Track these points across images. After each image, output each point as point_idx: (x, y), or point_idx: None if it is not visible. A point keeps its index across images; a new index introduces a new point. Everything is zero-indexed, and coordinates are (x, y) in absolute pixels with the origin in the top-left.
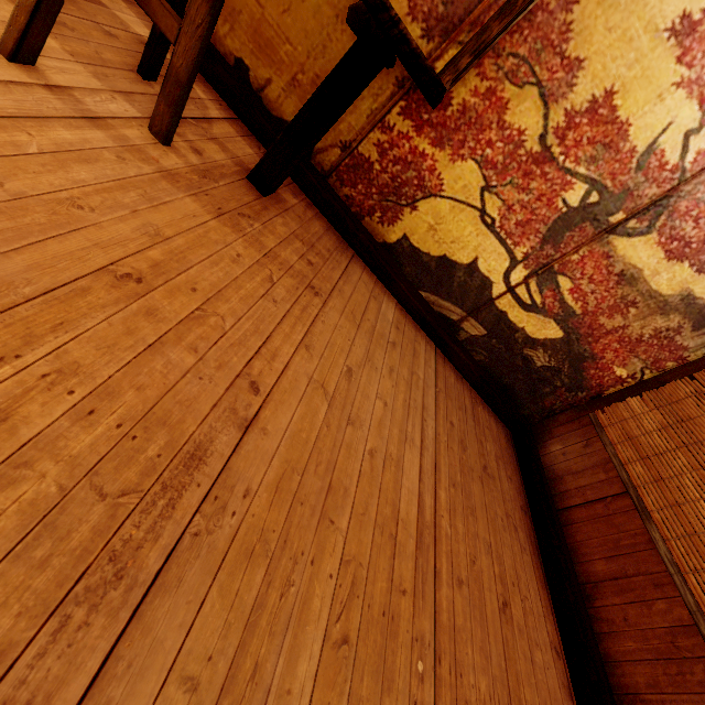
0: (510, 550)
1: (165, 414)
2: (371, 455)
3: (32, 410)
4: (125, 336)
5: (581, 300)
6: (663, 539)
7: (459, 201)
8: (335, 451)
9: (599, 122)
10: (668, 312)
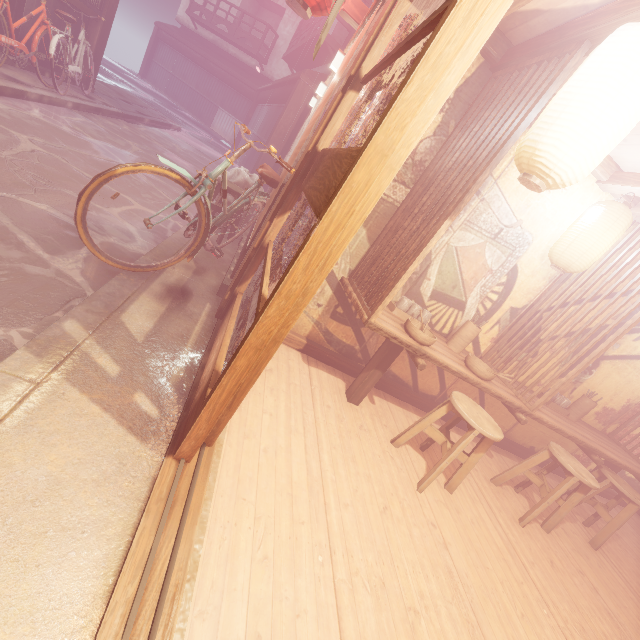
0: None
1: None
2: None
3: None
4: None
5: None
6: None
7: None
8: None
9: None
10: None
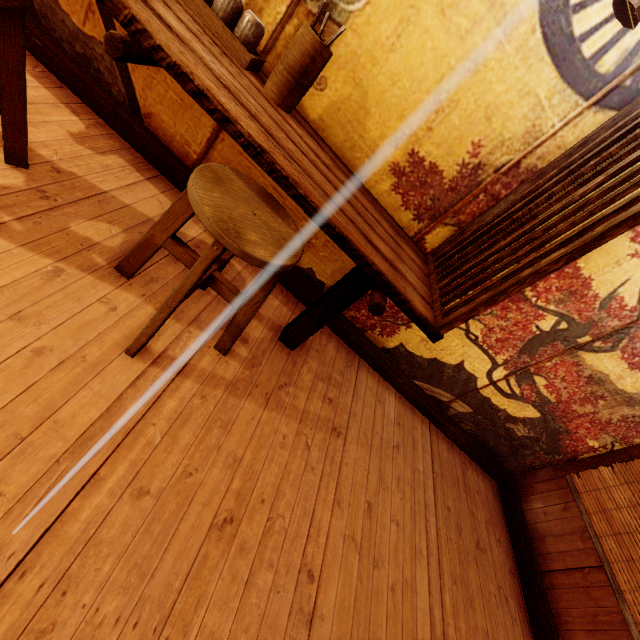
0: (503, 628)
1: None
2: (393, 590)
3: None
4: (232, 584)
5: (555, 392)
6: (635, 622)
7: None
8: (368, 604)
9: (566, 277)
10: (633, 404)
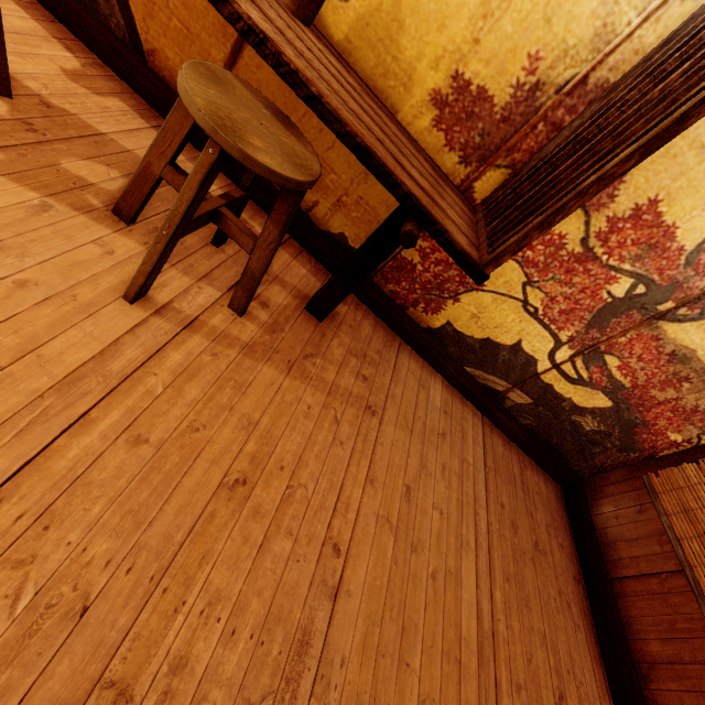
0: (564, 633)
1: (279, 610)
2: (433, 578)
3: (199, 647)
4: (243, 546)
5: (630, 375)
6: None
7: (501, 293)
8: (404, 587)
9: (644, 226)
10: None
